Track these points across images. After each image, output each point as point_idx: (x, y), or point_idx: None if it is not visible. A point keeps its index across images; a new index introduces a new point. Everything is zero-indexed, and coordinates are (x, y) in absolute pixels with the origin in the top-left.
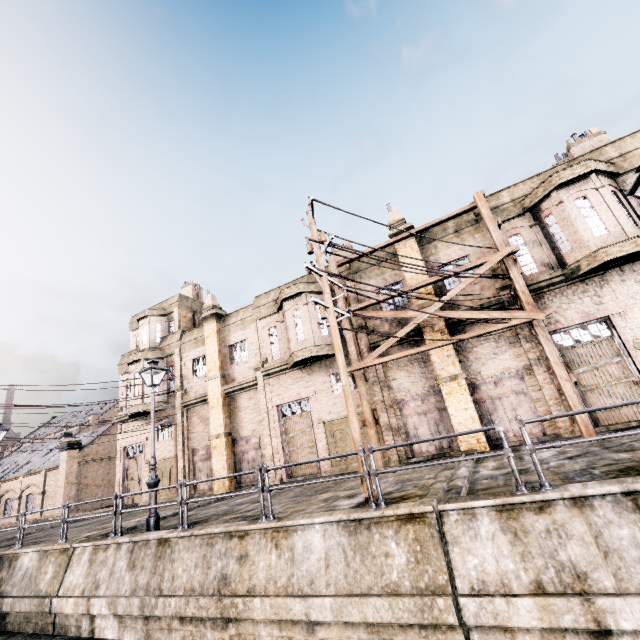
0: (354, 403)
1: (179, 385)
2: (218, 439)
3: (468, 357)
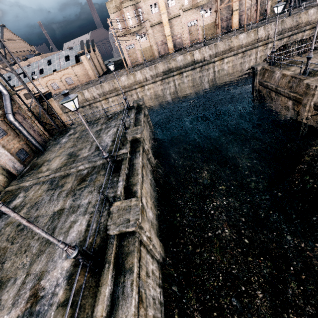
0: (210, 20)
1: (147, 17)
2: (169, 37)
3: (239, 3)
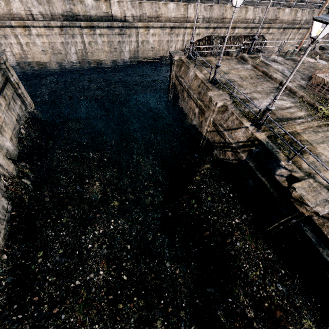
0: None
1: None
2: None
3: None
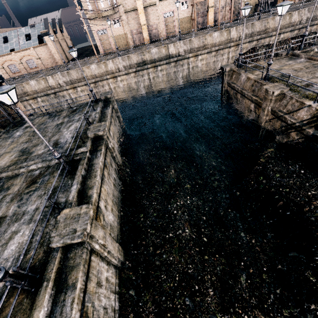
0: (186, 13)
1: (121, 2)
2: (144, 26)
3: (215, 0)
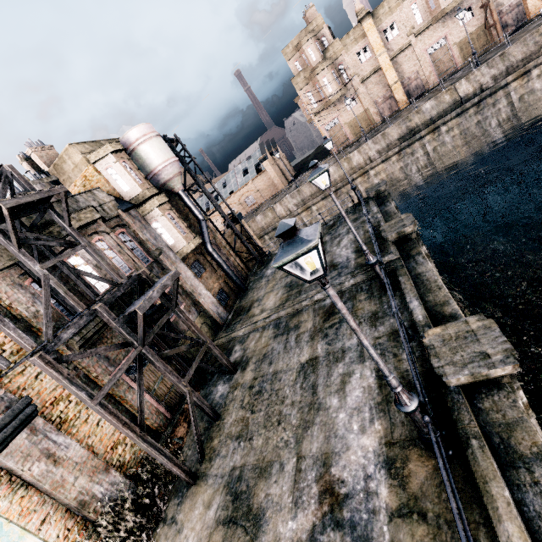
0: (473, 25)
1: (355, 72)
2: (396, 84)
3: None
